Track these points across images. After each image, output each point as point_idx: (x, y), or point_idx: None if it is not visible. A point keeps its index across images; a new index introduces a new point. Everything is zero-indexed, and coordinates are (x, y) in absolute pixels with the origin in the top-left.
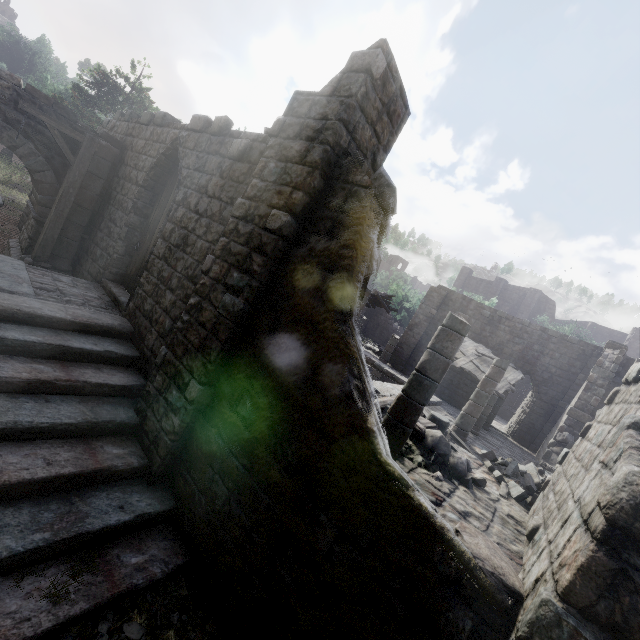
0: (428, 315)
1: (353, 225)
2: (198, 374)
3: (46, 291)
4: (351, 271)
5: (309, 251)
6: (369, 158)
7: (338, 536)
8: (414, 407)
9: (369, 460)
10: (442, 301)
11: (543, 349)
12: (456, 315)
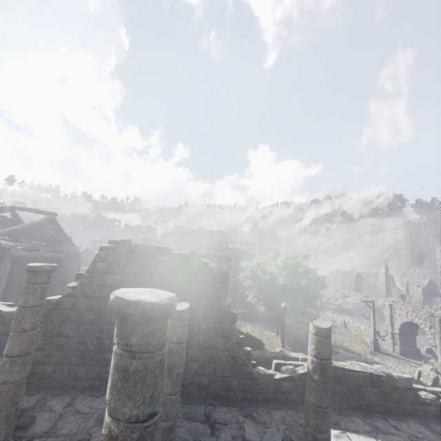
0: (95, 249)
1: None
2: None
3: None
4: None
5: None
6: None
7: None
8: None
9: None
10: (98, 243)
11: None
12: None
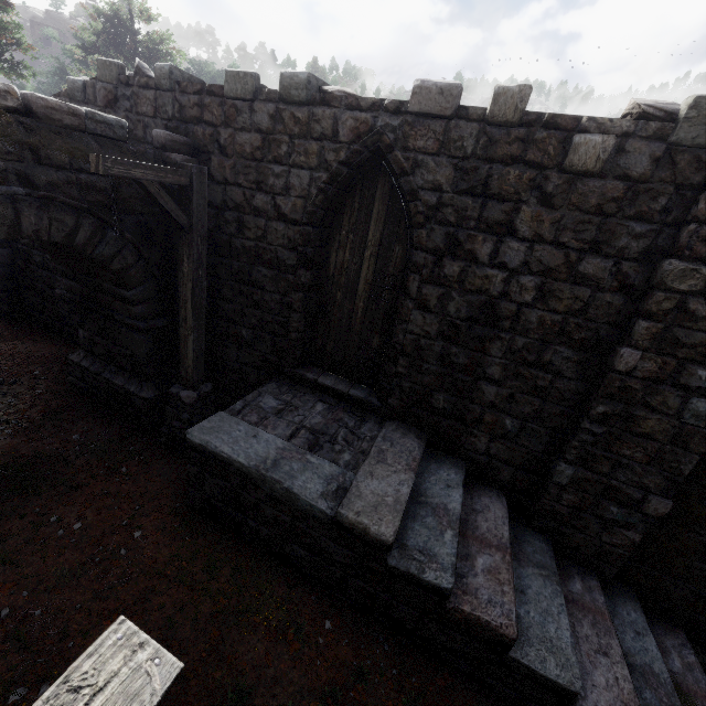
0: None
1: None
2: (661, 490)
3: (319, 446)
4: None
5: None
6: None
7: None
8: None
9: None
10: None
11: None
12: None
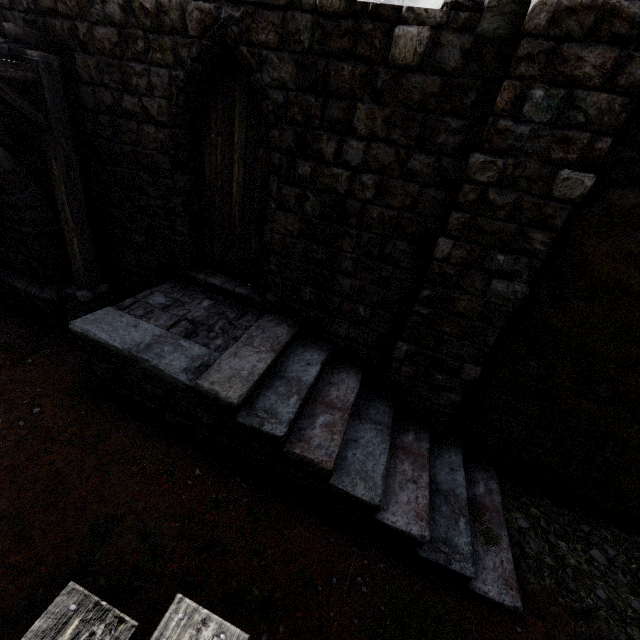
0: None
1: None
2: (473, 359)
3: (196, 334)
4: None
5: (607, 210)
6: None
7: None
8: None
9: None
10: None
11: None
12: None
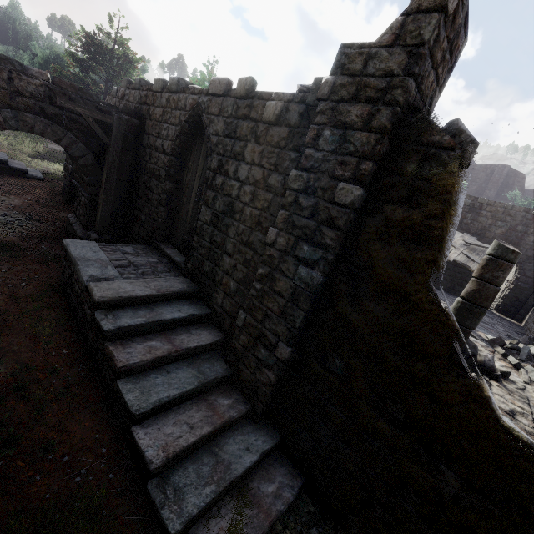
0: None
1: (439, 193)
2: (285, 338)
3: (124, 268)
4: (441, 242)
5: (384, 221)
6: (426, 105)
7: (464, 486)
8: (464, 332)
9: (495, 428)
10: None
11: (527, 229)
12: (503, 243)
